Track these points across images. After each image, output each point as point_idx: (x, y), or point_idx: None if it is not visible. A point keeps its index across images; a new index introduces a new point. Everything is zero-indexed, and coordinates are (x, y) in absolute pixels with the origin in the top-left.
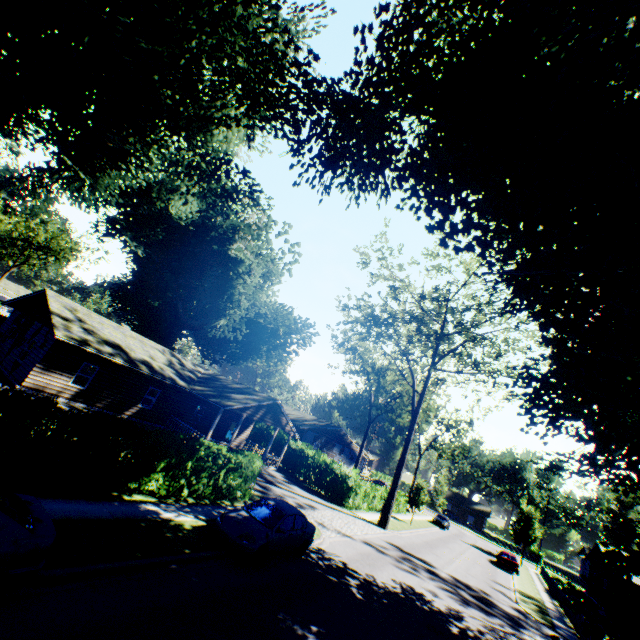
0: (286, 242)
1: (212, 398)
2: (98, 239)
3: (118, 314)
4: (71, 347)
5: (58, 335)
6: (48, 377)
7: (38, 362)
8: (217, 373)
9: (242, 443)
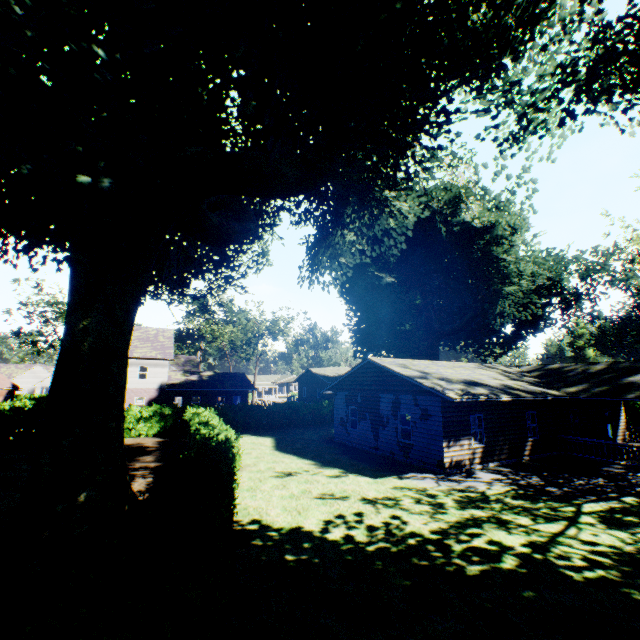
0: (508, 179)
1: (622, 395)
2: (349, 291)
3: (360, 357)
4: (453, 405)
5: (455, 398)
6: (455, 448)
7: (441, 436)
8: (537, 365)
9: (624, 434)
